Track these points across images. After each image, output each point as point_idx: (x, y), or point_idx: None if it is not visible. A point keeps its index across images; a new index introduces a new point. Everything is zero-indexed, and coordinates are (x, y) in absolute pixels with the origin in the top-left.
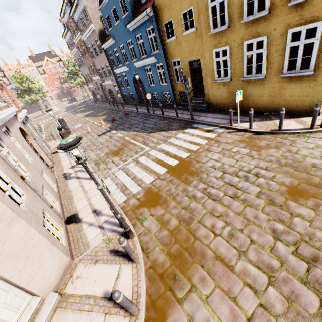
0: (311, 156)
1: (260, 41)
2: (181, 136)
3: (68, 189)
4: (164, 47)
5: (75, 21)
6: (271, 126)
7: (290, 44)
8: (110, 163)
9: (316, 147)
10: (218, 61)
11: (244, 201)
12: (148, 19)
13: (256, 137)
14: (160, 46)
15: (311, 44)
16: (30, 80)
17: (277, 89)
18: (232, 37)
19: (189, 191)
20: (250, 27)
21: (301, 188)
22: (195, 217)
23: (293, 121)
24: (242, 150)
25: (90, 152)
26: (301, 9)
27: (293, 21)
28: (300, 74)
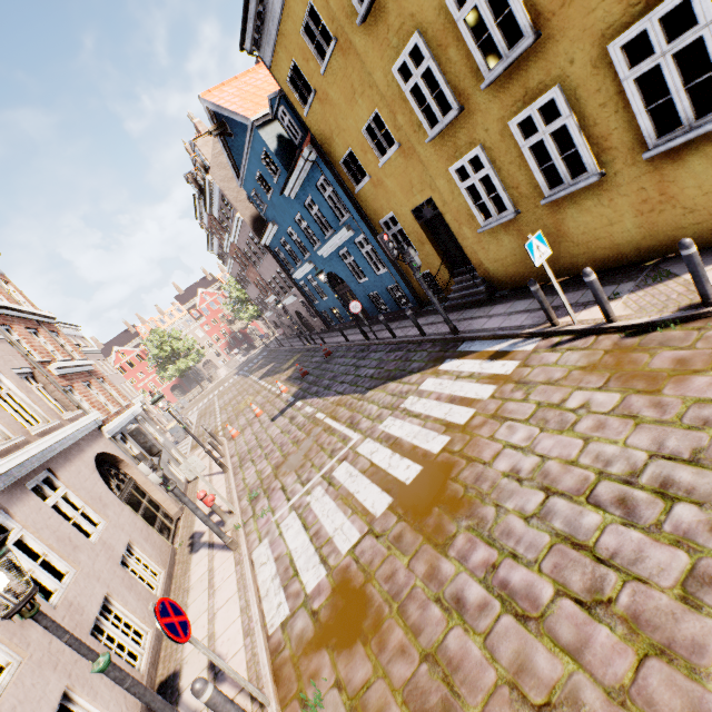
0: None
1: (547, 102)
2: (431, 384)
3: (185, 583)
4: (356, 203)
5: (217, 219)
6: (677, 296)
7: (629, 74)
8: (278, 492)
9: None
10: (469, 186)
11: (635, 625)
12: (312, 168)
13: (635, 344)
14: (348, 203)
15: (694, 45)
16: (175, 337)
17: (655, 191)
18: (479, 126)
19: (444, 581)
20: (510, 87)
21: None
22: (461, 703)
23: None
24: (598, 397)
25: (250, 466)
26: None
27: (609, 22)
28: (703, 130)
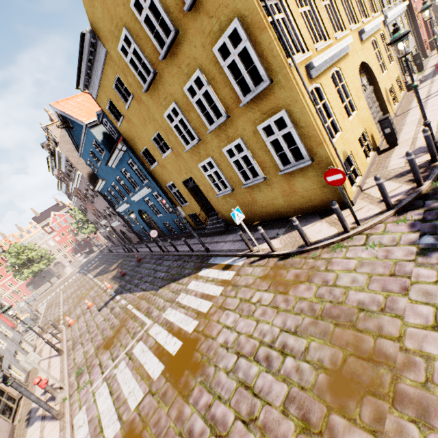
0: (355, 286)
1: (238, 143)
2: (193, 285)
3: None
4: (151, 174)
5: (64, 172)
6: (299, 239)
7: (267, 139)
8: (96, 368)
9: (359, 264)
10: (209, 174)
11: (264, 431)
12: (124, 153)
13: (282, 264)
14: (147, 174)
15: (289, 133)
16: (30, 248)
17: (287, 187)
18: (209, 148)
19: (185, 420)
20: (220, 134)
21: (348, 372)
22: None
23: (324, 222)
24: (265, 295)
25: (80, 348)
26: (257, 105)
27: (256, 117)
28: (298, 167)
